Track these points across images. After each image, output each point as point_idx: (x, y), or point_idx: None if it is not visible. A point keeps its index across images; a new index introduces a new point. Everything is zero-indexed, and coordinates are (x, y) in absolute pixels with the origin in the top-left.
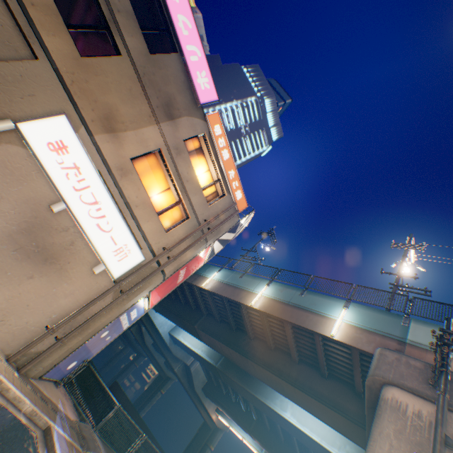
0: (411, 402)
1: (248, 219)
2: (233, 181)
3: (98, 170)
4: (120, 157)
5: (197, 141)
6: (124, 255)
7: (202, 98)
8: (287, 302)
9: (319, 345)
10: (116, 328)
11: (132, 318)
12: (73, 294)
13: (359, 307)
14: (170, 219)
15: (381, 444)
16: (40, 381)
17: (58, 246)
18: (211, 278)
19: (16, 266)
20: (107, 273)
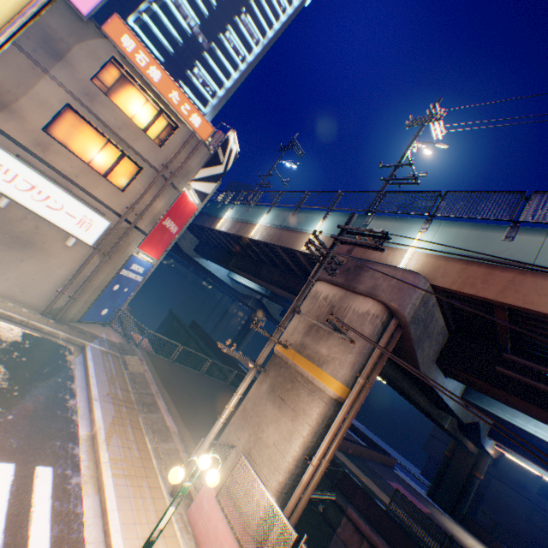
0: (326, 290)
1: (233, 143)
2: (181, 106)
3: (16, 157)
4: (31, 133)
5: (113, 70)
6: (89, 225)
7: (84, 7)
8: (279, 227)
9: (303, 260)
10: (128, 282)
11: (140, 272)
12: (64, 265)
13: (336, 216)
14: (126, 177)
15: (294, 322)
16: (82, 324)
17: (28, 233)
18: (226, 218)
19: (7, 256)
20: (84, 243)
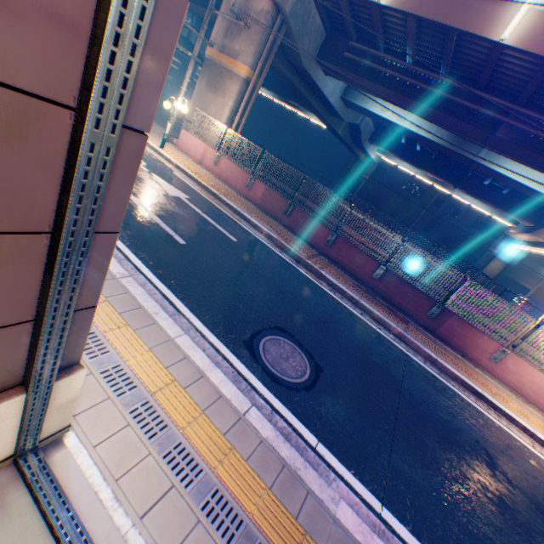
0: None
1: None
2: None
3: None
4: None
5: None
6: None
7: None
8: None
9: None
10: None
11: None
12: None
13: None
14: None
15: (214, 30)
16: None
17: None
18: None
19: None
20: None
